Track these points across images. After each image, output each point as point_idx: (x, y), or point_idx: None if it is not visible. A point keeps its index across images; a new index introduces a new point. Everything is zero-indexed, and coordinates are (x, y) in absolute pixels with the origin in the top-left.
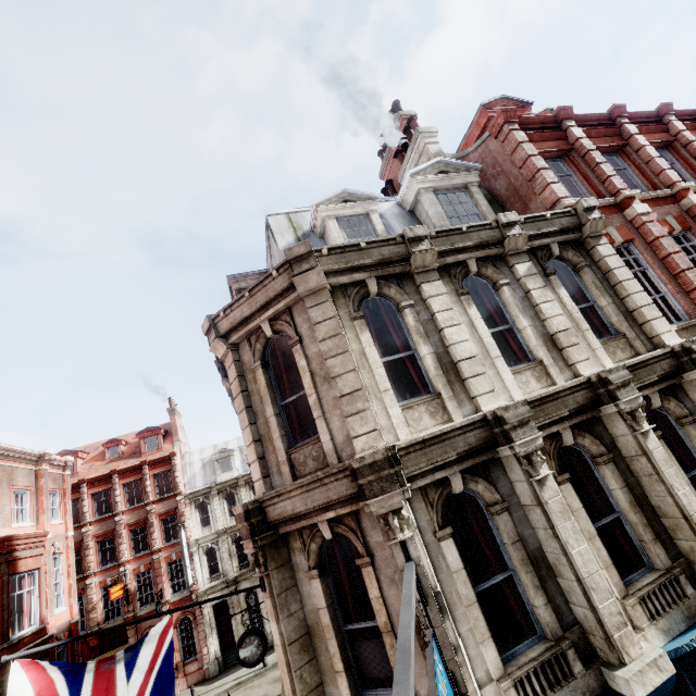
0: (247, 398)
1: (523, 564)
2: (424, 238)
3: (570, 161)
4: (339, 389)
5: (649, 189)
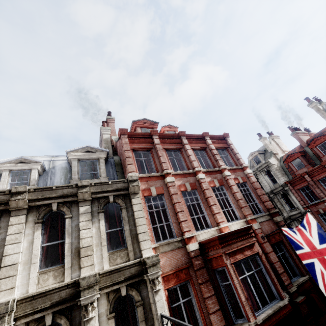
0: None
1: None
2: (24, 192)
3: (151, 153)
4: None
5: (187, 168)
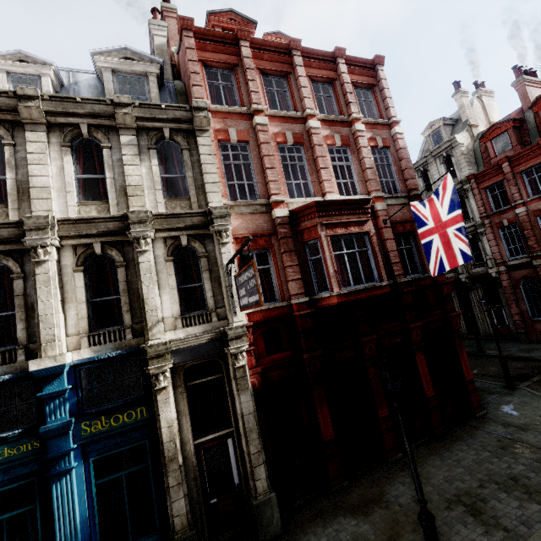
0: None
1: (18, 307)
2: (36, 98)
3: (235, 74)
4: None
5: (294, 110)
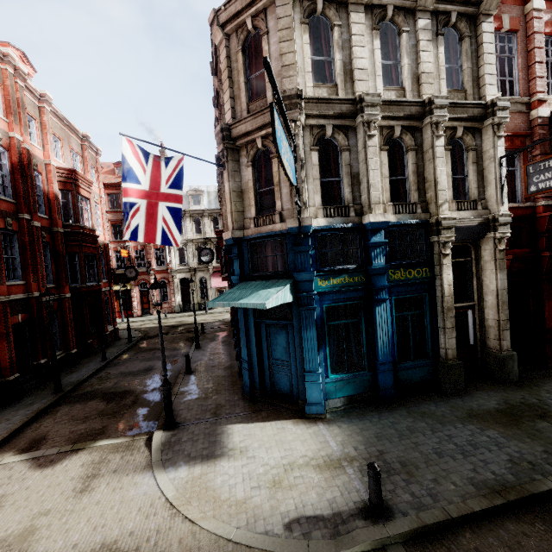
0: (230, 72)
1: (347, 175)
2: None
3: None
4: (283, 62)
5: None
